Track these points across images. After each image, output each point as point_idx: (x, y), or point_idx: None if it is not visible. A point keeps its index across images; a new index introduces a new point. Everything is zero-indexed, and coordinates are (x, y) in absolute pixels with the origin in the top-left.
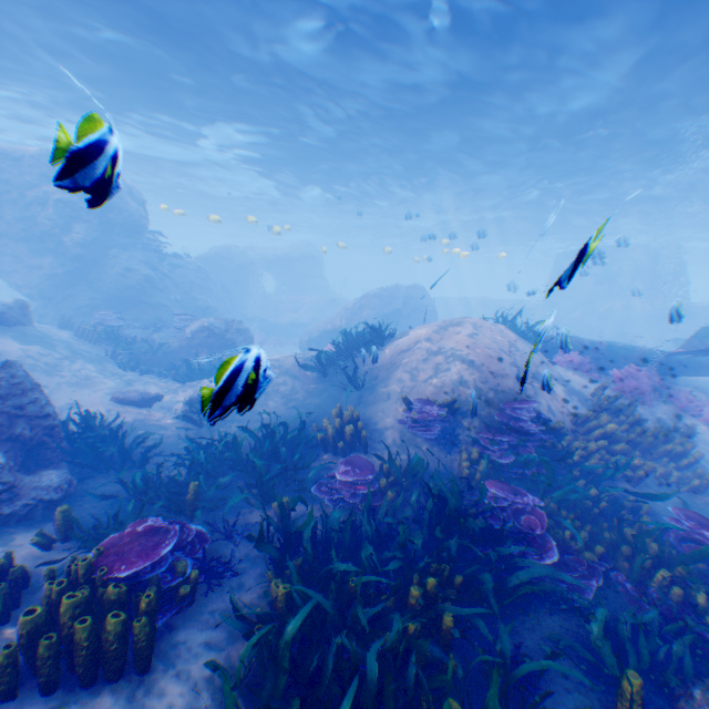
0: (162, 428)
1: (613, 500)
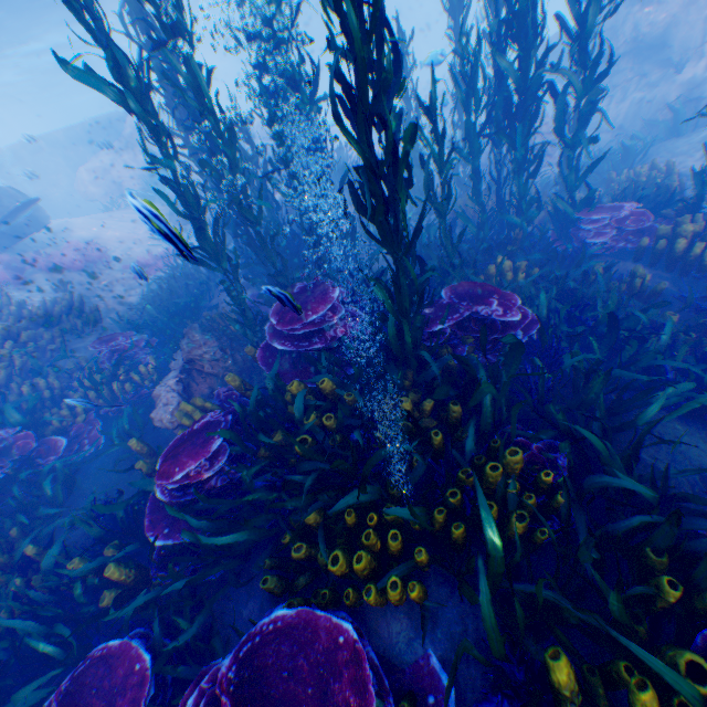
0: None
1: (66, 372)
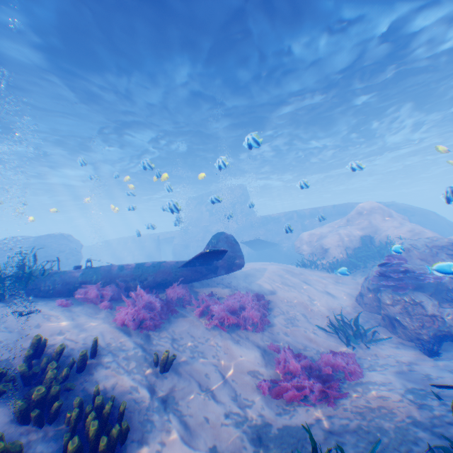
0: None
1: None
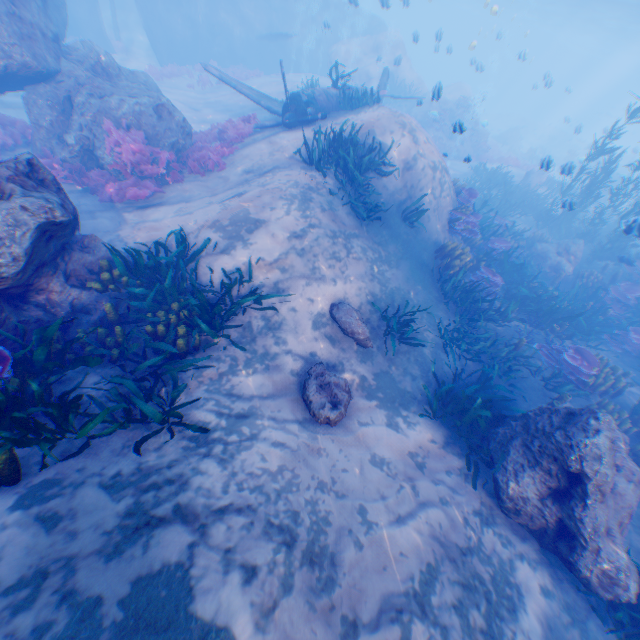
0: (391, 372)
1: None
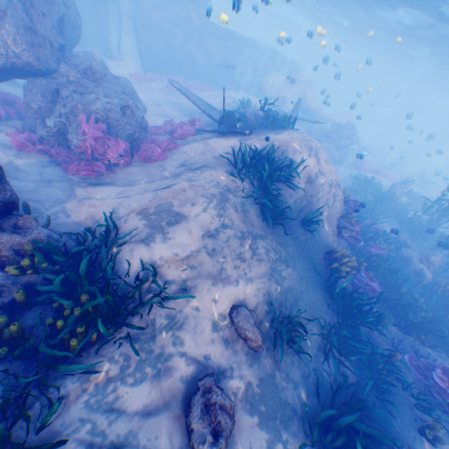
0: (276, 378)
1: None
